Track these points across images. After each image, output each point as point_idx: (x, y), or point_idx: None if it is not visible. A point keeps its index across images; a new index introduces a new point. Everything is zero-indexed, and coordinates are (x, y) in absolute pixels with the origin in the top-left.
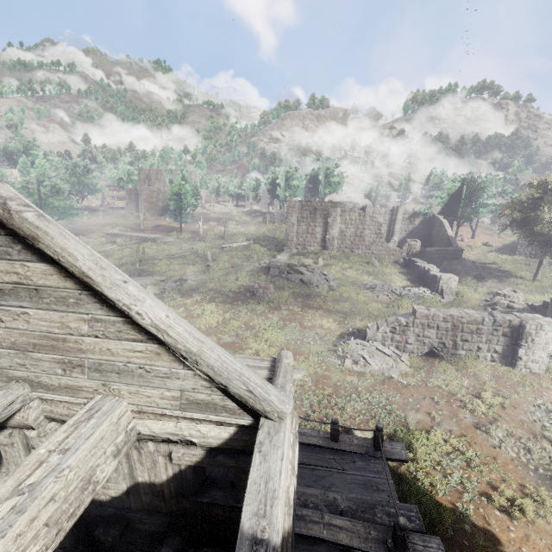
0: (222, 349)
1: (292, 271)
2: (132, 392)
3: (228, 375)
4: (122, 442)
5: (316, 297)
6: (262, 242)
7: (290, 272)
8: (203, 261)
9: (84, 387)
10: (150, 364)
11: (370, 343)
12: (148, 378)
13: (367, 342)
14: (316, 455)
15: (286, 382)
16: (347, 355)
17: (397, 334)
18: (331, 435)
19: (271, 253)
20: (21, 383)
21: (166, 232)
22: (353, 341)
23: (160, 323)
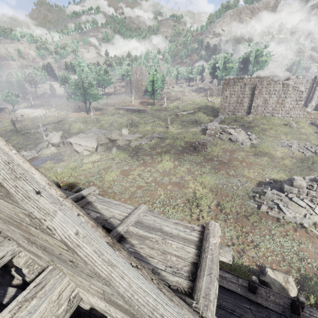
0: (135, 272)
1: (223, 132)
2: (70, 274)
3: (139, 309)
4: (64, 311)
5: (241, 151)
6: (203, 110)
7: (221, 133)
8: (165, 124)
9: (41, 257)
10: (76, 262)
11: (285, 194)
12: (77, 270)
13: (283, 193)
14: (234, 301)
15: (211, 284)
16: (263, 202)
17: (313, 190)
18: (249, 288)
19: (209, 117)
20: (11, 241)
21: (146, 105)
22: (269, 191)
23: (68, 242)
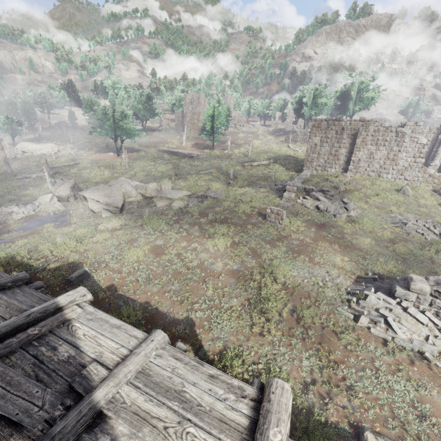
0: None
1: (308, 196)
2: None
3: None
4: None
5: (332, 227)
6: (282, 162)
7: (305, 198)
8: (226, 178)
9: None
10: None
11: (397, 301)
12: None
13: (393, 299)
14: None
15: None
16: (363, 311)
17: (440, 299)
18: None
19: (289, 173)
20: None
21: (202, 149)
22: (373, 294)
23: None
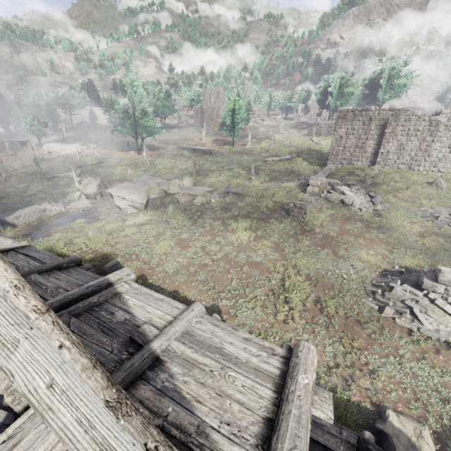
0: None
1: (333, 190)
2: None
3: None
4: None
5: (357, 221)
6: (305, 156)
7: (330, 192)
8: (247, 174)
9: None
10: None
11: (424, 293)
12: None
13: (420, 291)
14: None
15: None
16: (388, 302)
17: None
18: (359, 448)
19: (312, 167)
20: None
21: (221, 145)
22: (399, 286)
23: (33, 401)
